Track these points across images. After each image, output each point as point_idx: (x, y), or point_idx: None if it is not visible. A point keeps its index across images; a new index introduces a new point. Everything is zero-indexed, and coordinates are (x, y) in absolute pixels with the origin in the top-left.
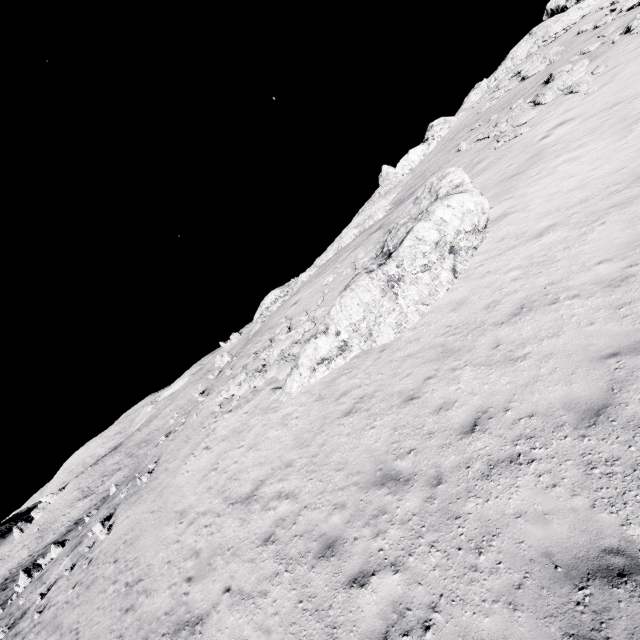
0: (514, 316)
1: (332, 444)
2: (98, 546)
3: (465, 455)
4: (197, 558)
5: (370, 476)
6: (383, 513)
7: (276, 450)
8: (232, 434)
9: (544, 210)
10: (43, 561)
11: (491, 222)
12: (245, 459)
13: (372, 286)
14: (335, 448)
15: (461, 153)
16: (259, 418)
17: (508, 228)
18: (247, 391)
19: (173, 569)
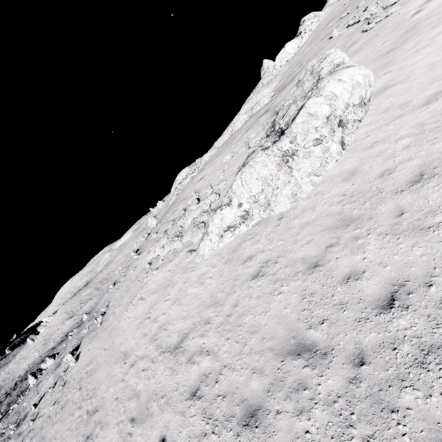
0: (414, 183)
1: (244, 306)
2: (70, 371)
3: (388, 333)
4: (138, 400)
5: (284, 343)
6: (304, 388)
7: (195, 306)
8: (160, 288)
9: (427, 79)
10: (45, 365)
11: (372, 96)
12: (171, 312)
13: (269, 161)
14: (247, 310)
15: (333, 39)
16: (180, 276)
17: (391, 99)
18: (169, 252)
19: (120, 406)
